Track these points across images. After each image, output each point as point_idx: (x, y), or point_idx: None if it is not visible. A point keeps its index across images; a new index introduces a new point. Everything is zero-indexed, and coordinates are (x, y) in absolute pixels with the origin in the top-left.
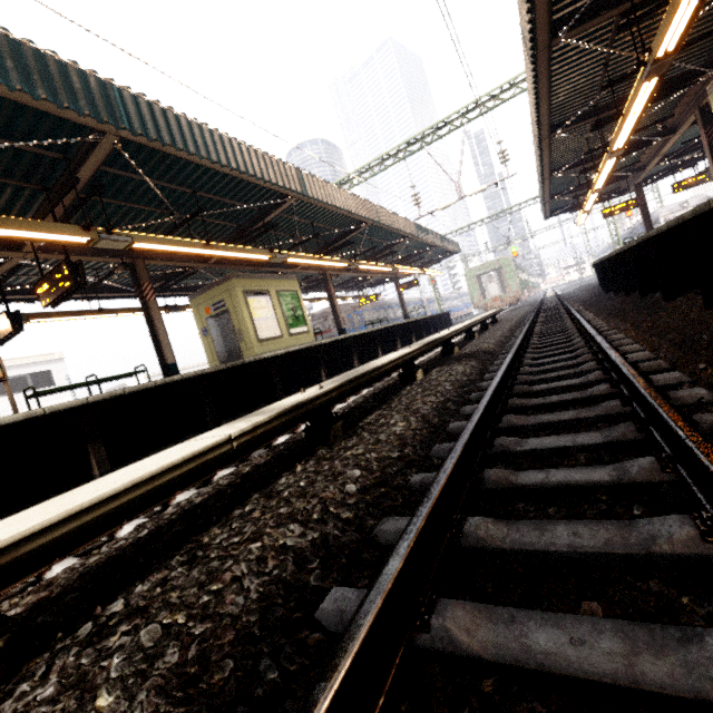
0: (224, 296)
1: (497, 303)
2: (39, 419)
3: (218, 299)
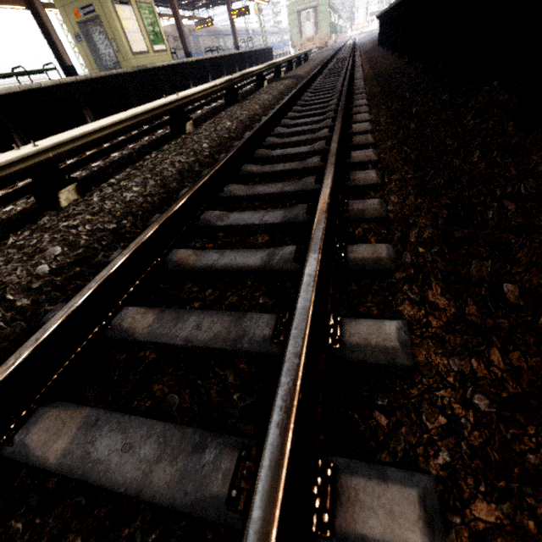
0: (92, 0)
1: (310, 44)
2: (55, 87)
3: (86, 2)
